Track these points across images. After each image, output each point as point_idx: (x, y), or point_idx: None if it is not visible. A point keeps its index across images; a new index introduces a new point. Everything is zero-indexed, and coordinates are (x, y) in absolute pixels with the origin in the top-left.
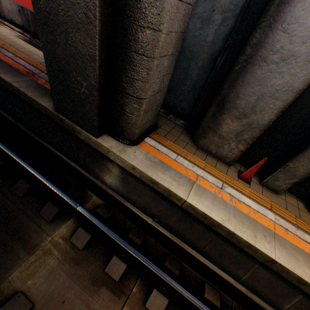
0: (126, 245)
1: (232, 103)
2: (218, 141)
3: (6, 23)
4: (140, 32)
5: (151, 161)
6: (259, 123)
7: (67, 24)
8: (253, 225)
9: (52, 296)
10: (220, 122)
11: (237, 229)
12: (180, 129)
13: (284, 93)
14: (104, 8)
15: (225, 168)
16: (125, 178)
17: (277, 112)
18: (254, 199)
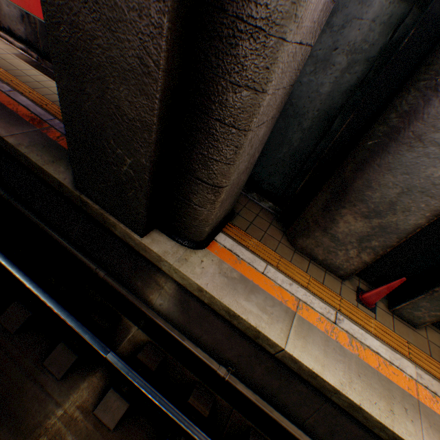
0: (187, 423)
1: (359, 194)
2: (329, 244)
3: None
4: (231, 92)
5: (228, 277)
6: (399, 227)
7: (106, 69)
8: (386, 389)
9: None
10: (336, 218)
11: (364, 399)
12: (268, 216)
13: None
14: (173, 51)
15: (338, 284)
16: (184, 300)
17: (431, 216)
18: (383, 340)
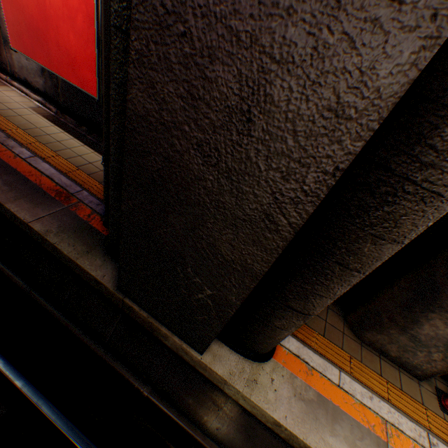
0: None
1: None
2: (407, 343)
3: (14, 82)
4: (369, 242)
5: (305, 400)
6: None
7: (205, 208)
8: None
9: None
10: (420, 319)
11: None
12: None
13: None
14: None
15: (416, 386)
16: (249, 426)
17: None
18: None
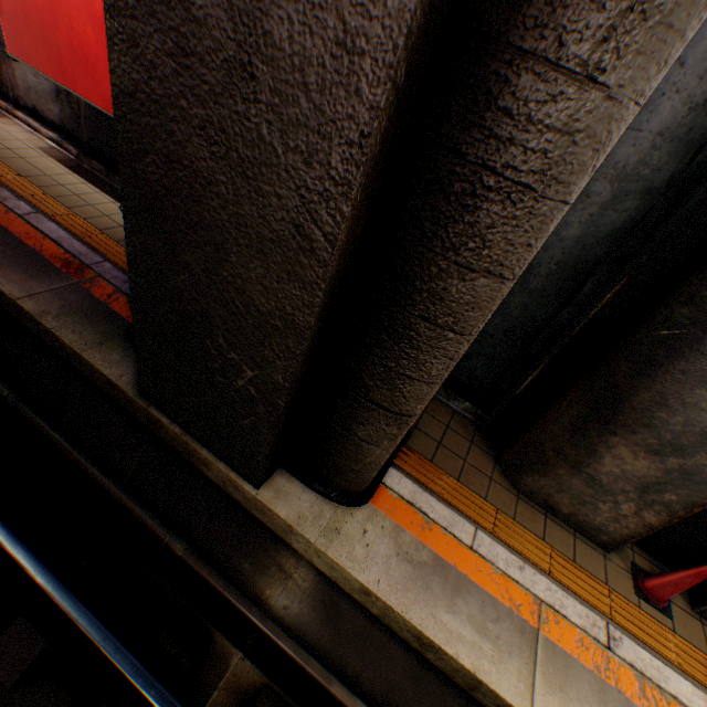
0: None
1: (643, 415)
2: (583, 490)
3: (18, 113)
4: (456, 278)
5: (413, 561)
6: None
7: (225, 231)
8: None
9: None
10: (597, 448)
11: None
12: (465, 428)
13: None
14: (359, 214)
15: (599, 560)
16: (330, 602)
17: None
18: (696, 679)
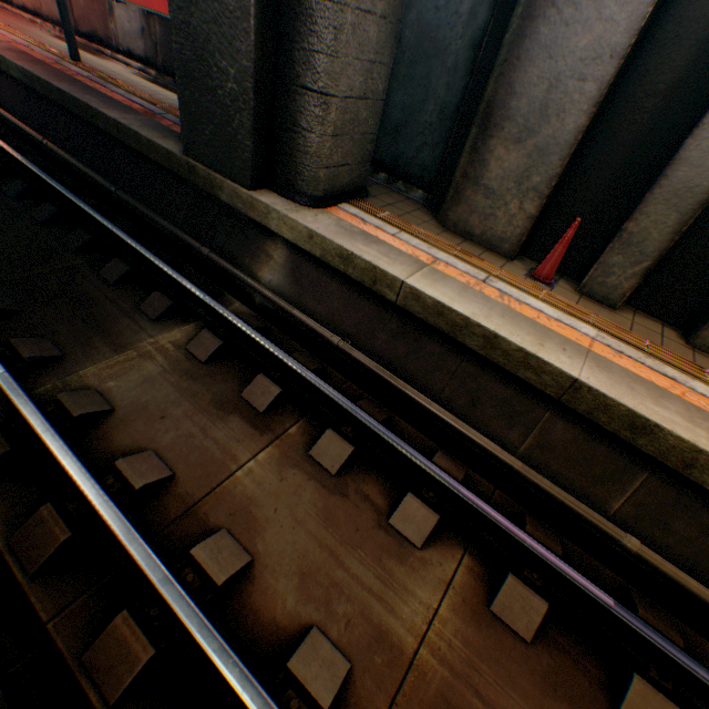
0: (284, 355)
1: (504, 111)
2: (485, 205)
3: (119, 56)
4: None
5: (346, 230)
6: (558, 142)
7: None
8: (540, 333)
9: (145, 407)
10: (485, 158)
11: (502, 330)
12: (415, 205)
13: (596, 64)
14: None
15: (502, 262)
16: (296, 268)
17: (589, 109)
18: (554, 306)
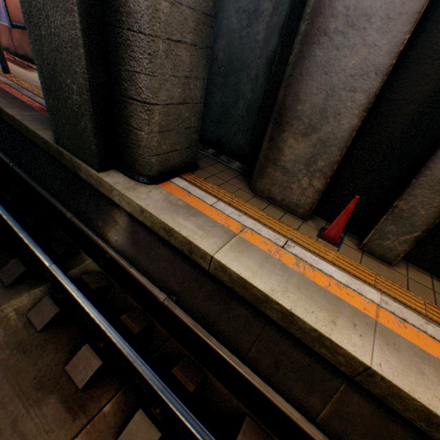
0: (107, 326)
1: (292, 112)
2: (283, 179)
3: None
4: None
5: (172, 204)
6: (336, 136)
7: (48, 6)
8: (332, 305)
9: None
10: (280, 146)
11: (298, 306)
12: (234, 173)
13: (363, 79)
14: None
15: (298, 222)
16: (135, 232)
17: (360, 113)
18: (342, 268)
